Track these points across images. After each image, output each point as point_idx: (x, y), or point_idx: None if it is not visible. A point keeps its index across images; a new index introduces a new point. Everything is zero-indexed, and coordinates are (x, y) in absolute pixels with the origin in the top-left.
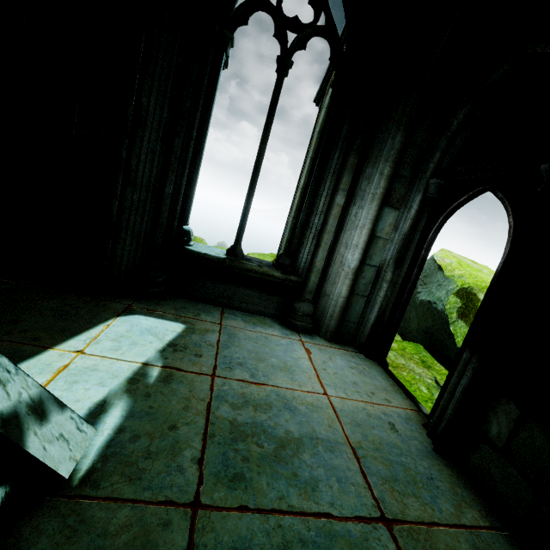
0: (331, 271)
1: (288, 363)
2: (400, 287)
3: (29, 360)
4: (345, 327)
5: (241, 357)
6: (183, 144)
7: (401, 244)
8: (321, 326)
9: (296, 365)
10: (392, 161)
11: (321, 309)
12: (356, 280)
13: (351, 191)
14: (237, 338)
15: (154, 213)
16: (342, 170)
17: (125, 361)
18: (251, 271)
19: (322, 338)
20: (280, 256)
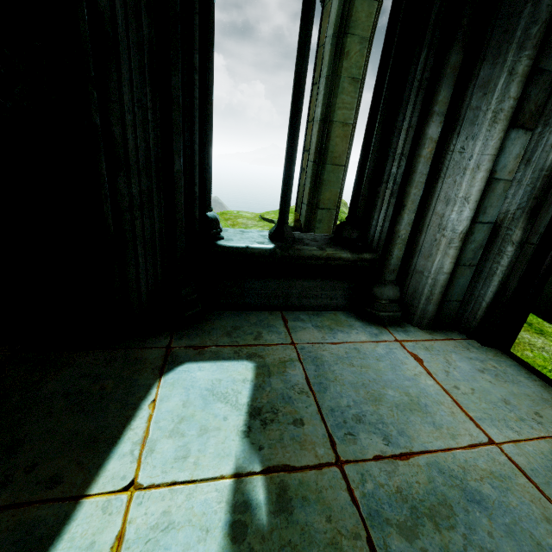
0: (423, 239)
1: (411, 393)
2: (536, 249)
3: (55, 548)
4: (445, 309)
5: (350, 402)
6: (183, 83)
7: (541, 185)
8: (413, 312)
9: (421, 393)
10: (533, 45)
11: (411, 291)
12: (462, 247)
13: (448, 113)
14: (326, 364)
15: (165, 206)
16: (436, 80)
17: (206, 481)
18: (311, 259)
19: (416, 326)
20: (342, 228)
